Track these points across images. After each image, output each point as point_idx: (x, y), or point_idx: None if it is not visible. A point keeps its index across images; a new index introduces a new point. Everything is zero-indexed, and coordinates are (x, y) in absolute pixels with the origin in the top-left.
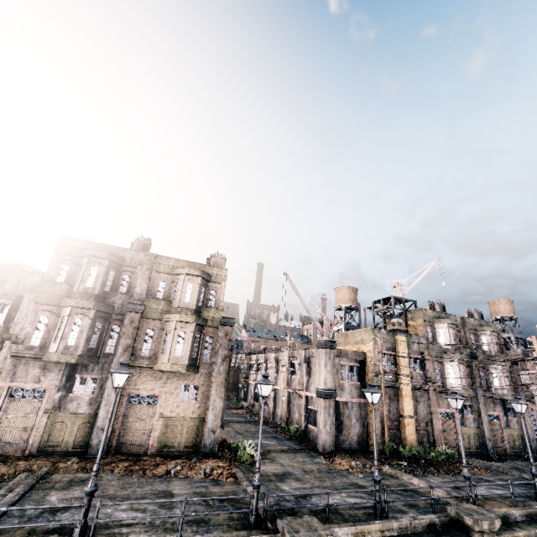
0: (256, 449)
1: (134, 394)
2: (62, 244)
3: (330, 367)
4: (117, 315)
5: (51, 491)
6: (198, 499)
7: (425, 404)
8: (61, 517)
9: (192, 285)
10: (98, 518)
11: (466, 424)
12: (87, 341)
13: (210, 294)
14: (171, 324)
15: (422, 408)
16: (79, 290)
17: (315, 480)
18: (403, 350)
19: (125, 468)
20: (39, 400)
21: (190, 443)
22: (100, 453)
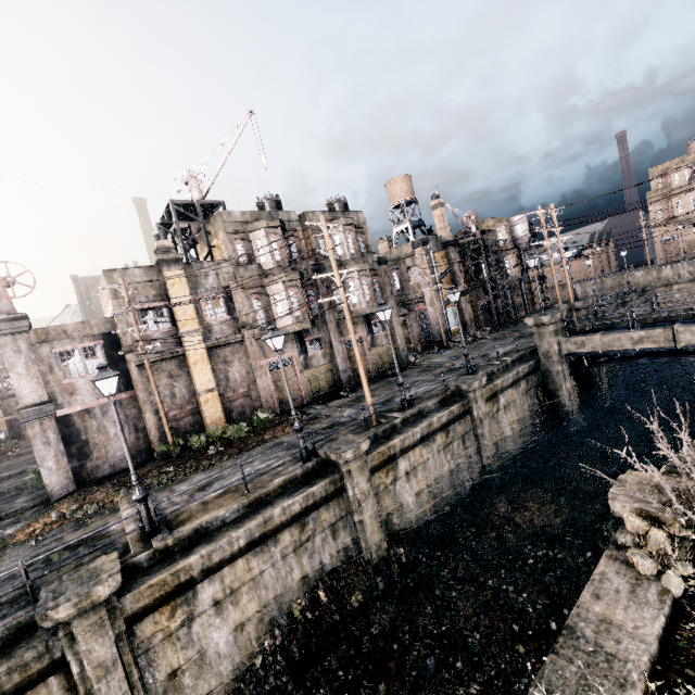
0: None
1: None
2: None
3: (24, 368)
4: None
5: None
6: None
7: (243, 361)
8: None
9: None
10: None
11: (312, 365)
12: None
13: None
14: None
15: (238, 369)
16: None
17: None
18: (180, 293)
19: None
20: None
21: None
22: None
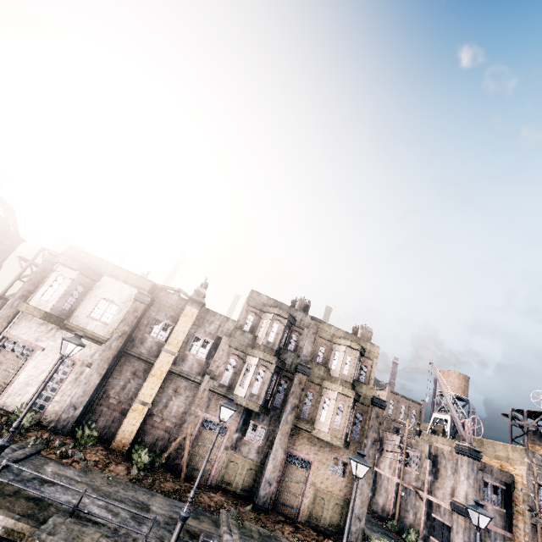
0: None
1: (291, 453)
2: (252, 297)
3: (472, 481)
4: (286, 372)
5: (255, 541)
6: None
7: None
8: None
9: (351, 358)
10: None
11: None
12: (266, 392)
13: (361, 369)
14: (331, 393)
15: None
16: (263, 343)
17: None
18: None
19: (292, 533)
20: (221, 436)
21: (334, 522)
22: (345, 540)
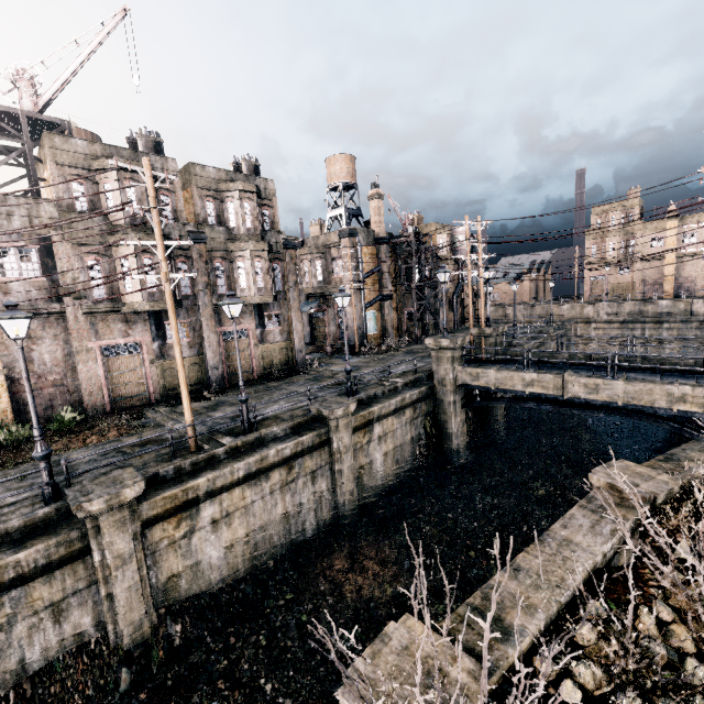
0: None
1: None
2: None
3: None
4: None
5: None
6: None
7: (61, 339)
8: None
9: None
10: None
11: (170, 356)
12: None
13: None
14: None
15: (49, 348)
16: None
17: None
18: None
19: None
20: None
21: None
22: None
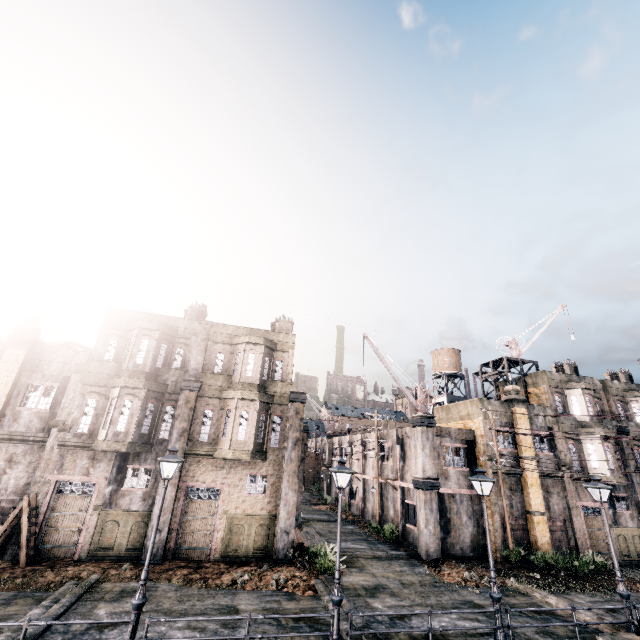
0: (341, 554)
1: (193, 487)
2: (110, 317)
3: (428, 450)
4: (171, 395)
5: (100, 603)
6: (264, 617)
7: (560, 495)
8: (109, 634)
9: (254, 356)
10: (150, 638)
11: (620, 523)
12: (138, 425)
13: (276, 366)
14: (232, 402)
15: (556, 501)
16: (128, 368)
17: (415, 596)
18: (523, 425)
19: (184, 577)
20: (88, 495)
21: (260, 547)
22: (148, 558)
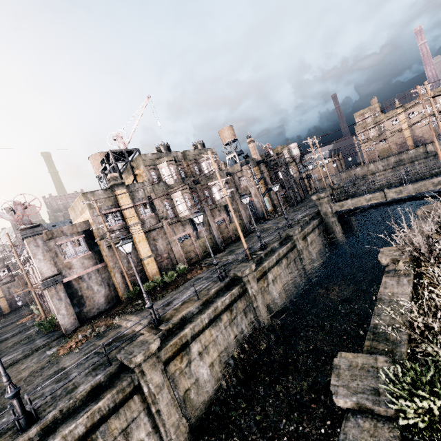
0: None
1: None
2: None
3: (42, 255)
4: None
5: None
6: None
7: (164, 238)
8: None
9: None
10: None
11: (200, 237)
12: None
13: None
14: None
15: (161, 243)
16: None
17: (2, 401)
18: (126, 202)
19: None
20: None
21: None
22: None
